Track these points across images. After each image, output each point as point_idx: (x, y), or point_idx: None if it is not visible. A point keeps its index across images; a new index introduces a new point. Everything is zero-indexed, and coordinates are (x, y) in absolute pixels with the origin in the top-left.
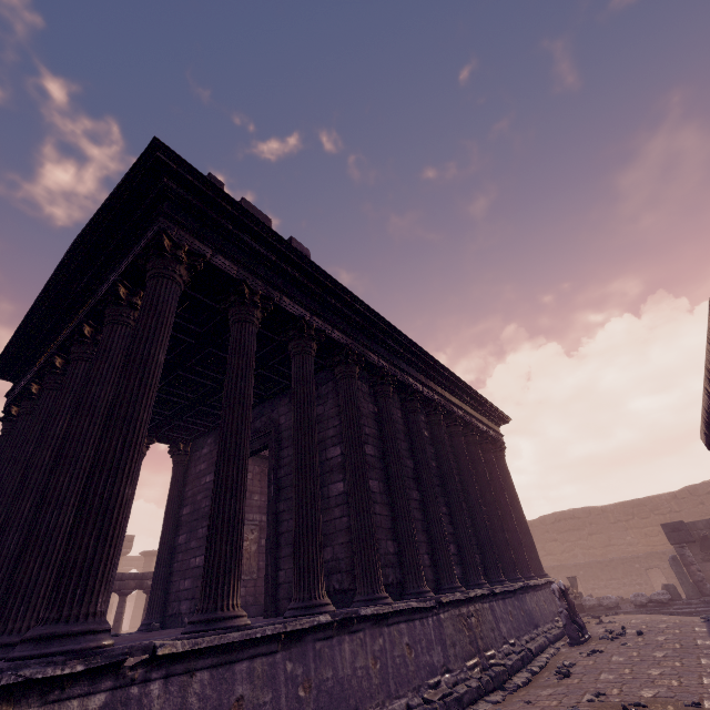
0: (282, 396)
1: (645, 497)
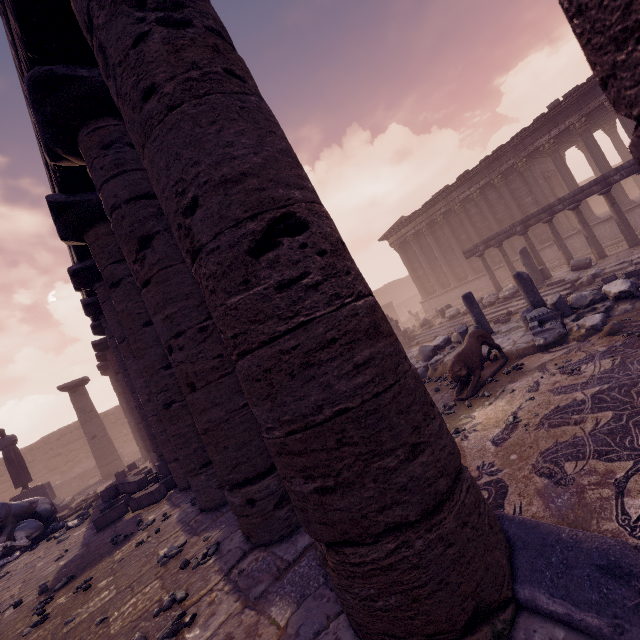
0: (546, 159)
1: (378, 289)
